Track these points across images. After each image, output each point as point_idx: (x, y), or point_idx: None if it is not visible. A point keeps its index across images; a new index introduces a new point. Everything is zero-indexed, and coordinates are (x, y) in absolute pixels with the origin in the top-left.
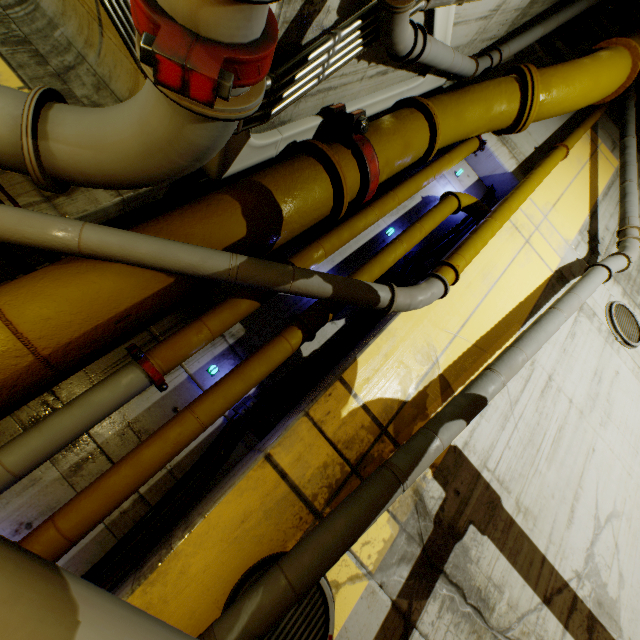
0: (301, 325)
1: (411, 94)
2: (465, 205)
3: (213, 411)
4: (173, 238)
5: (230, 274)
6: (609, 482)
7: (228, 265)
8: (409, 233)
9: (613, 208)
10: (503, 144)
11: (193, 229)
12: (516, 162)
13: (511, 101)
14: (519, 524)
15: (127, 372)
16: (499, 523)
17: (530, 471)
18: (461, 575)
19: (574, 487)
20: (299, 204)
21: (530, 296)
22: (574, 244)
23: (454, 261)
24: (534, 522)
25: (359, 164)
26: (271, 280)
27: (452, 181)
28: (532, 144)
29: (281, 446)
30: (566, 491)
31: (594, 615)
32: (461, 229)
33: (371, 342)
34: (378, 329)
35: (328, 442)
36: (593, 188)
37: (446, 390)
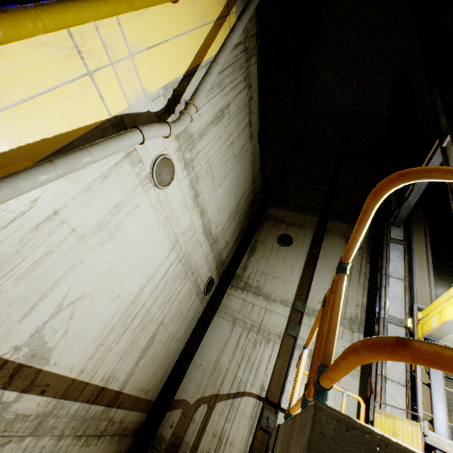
0: None
1: None
2: None
3: None
4: None
5: None
6: (87, 280)
7: None
8: None
9: None
10: None
11: None
12: None
13: None
14: None
15: None
16: None
17: None
18: None
19: (44, 292)
20: None
21: (65, 135)
22: (153, 96)
23: None
24: None
25: None
26: None
27: None
28: None
29: None
30: (32, 297)
31: (24, 364)
32: None
33: None
34: None
35: None
36: (203, 52)
37: None
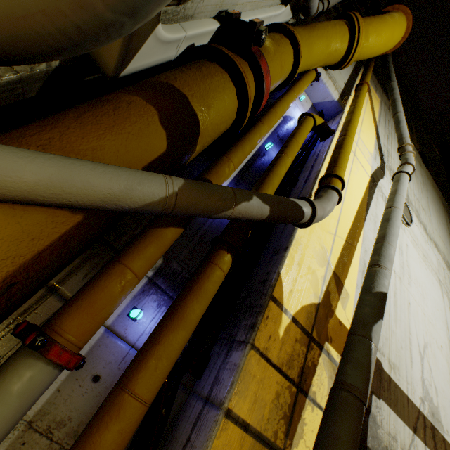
0: (229, 248)
1: (273, 22)
2: (317, 124)
3: (157, 381)
4: (73, 154)
5: (166, 204)
6: (419, 324)
7: (164, 192)
8: (291, 148)
9: (384, 131)
10: (329, 78)
11: (101, 141)
12: (338, 93)
13: (343, 41)
14: (393, 378)
15: (20, 372)
16: (384, 384)
17: (389, 333)
18: (376, 443)
19: (408, 335)
20: (213, 114)
21: (364, 196)
22: (374, 156)
23: (339, 173)
24: (398, 372)
25: (255, 78)
26: (213, 207)
27: (298, 105)
28: (343, 80)
29: (237, 394)
30: (406, 340)
31: (432, 424)
32: (312, 144)
33: (287, 254)
34: (284, 238)
35: (275, 369)
36: (374, 116)
37: (339, 284)
